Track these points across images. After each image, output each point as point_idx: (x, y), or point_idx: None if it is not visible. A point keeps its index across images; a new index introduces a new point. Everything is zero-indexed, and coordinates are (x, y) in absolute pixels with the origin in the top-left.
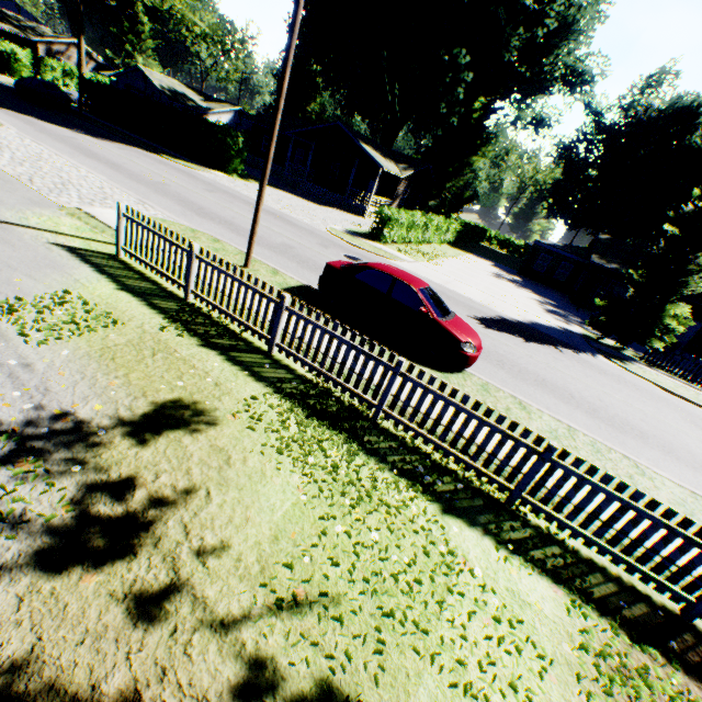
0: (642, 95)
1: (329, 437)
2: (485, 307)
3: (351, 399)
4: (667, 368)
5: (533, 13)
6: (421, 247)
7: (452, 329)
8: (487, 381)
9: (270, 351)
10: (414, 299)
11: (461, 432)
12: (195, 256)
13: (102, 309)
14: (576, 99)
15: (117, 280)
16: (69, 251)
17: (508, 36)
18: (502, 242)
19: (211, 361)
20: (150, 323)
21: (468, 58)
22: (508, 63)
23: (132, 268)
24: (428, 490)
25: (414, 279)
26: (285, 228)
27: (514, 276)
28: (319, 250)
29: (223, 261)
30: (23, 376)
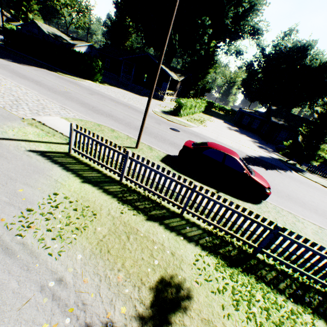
0: (282, 40)
1: (246, 280)
2: (239, 150)
3: (237, 242)
4: (318, 173)
5: (237, 0)
6: (193, 116)
7: (259, 181)
8: (274, 204)
9: (181, 213)
10: (237, 165)
11: (315, 264)
12: (128, 157)
13: (81, 204)
14: (255, 42)
15: (78, 174)
16: (41, 155)
17: (226, 11)
18: (221, 108)
19: (158, 232)
20: (112, 207)
21: (210, 22)
22: (225, 24)
23: (81, 161)
24: (311, 309)
25: (232, 152)
26: (136, 114)
27: (235, 127)
28: (158, 127)
29: (149, 161)
30: (62, 295)
